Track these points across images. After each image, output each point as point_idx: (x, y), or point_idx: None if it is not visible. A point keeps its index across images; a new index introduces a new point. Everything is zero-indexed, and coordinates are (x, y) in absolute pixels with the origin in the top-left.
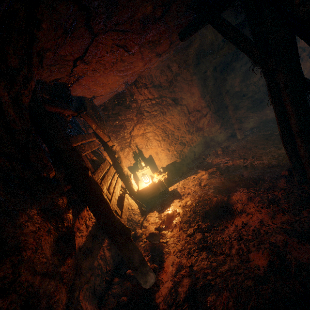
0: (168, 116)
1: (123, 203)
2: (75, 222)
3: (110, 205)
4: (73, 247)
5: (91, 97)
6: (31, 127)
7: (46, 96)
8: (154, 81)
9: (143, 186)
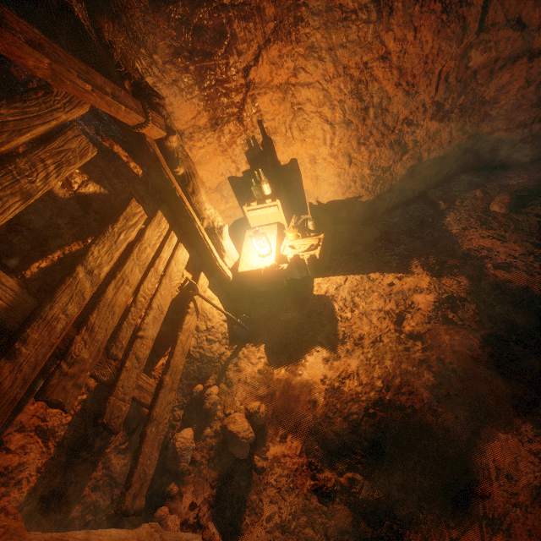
0: (398, 26)
1: (175, 344)
2: None
3: None
4: None
5: None
6: None
7: None
8: None
9: (251, 263)
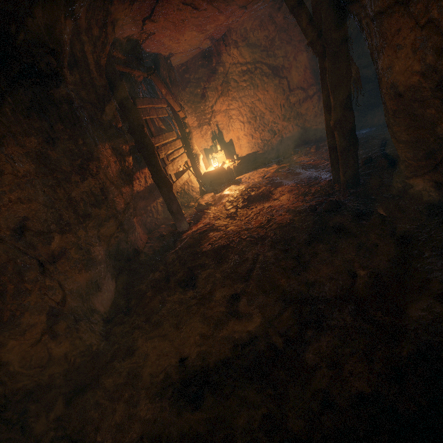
0: (261, 90)
1: (182, 175)
2: (136, 172)
3: (159, 160)
4: (131, 182)
5: (167, 54)
6: (107, 85)
7: (120, 53)
8: (249, 38)
9: (210, 170)
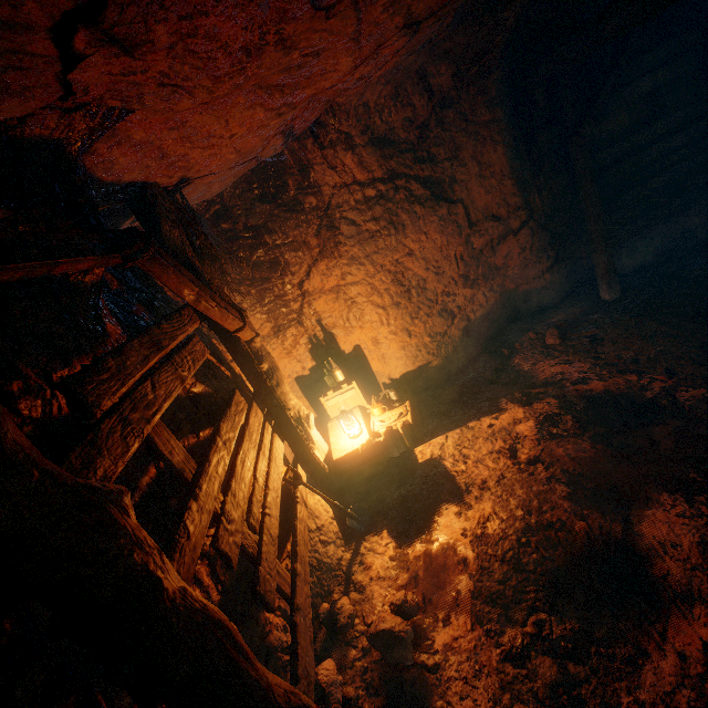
0: (412, 234)
1: (296, 533)
2: None
3: (263, 687)
4: None
5: (174, 181)
6: None
7: None
8: (373, 125)
9: (344, 448)
